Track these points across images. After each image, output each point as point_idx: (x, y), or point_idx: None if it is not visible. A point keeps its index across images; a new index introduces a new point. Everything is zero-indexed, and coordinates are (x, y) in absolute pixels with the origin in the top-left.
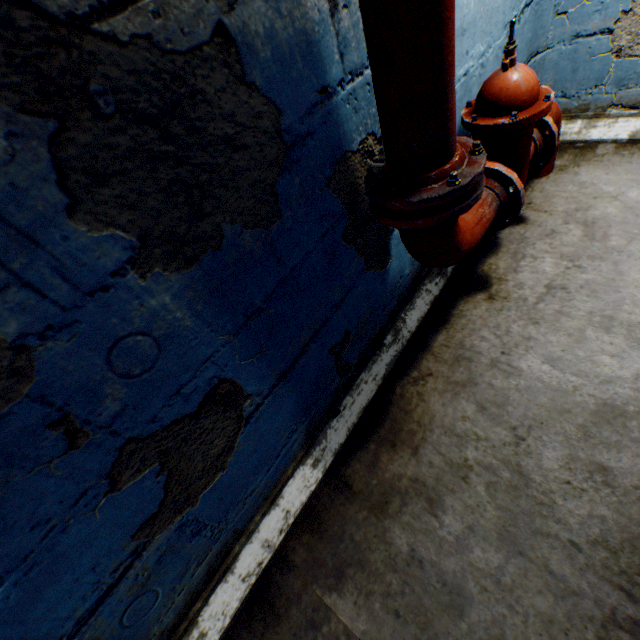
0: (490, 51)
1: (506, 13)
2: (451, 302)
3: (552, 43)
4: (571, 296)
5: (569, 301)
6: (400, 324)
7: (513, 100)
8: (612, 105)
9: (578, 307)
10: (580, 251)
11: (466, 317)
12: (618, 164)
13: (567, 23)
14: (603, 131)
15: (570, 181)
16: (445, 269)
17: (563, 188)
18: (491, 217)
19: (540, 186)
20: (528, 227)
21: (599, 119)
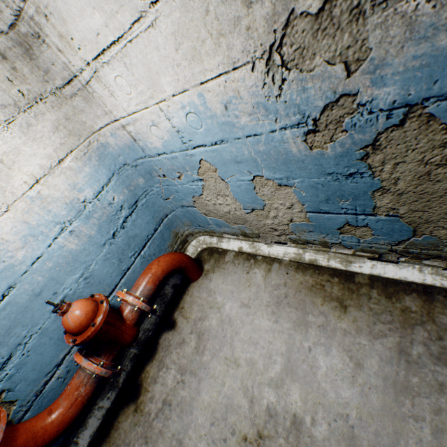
0: (93, 265)
1: (100, 240)
2: (118, 411)
3: (174, 208)
4: (171, 414)
5: (168, 419)
6: (73, 446)
7: (72, 331)
8: (223, 232)
9: (170, 427)
10: (189, 364)
11: (119, 430)
12: (230, 273)
13: (174, 201)
14: (227, 244)
15: (206, 287)
16: (117, 381)
17: (201, 294)
18: (91, 389)
19: (192, 290)
20: (175, 333)
21: (222, 237)
